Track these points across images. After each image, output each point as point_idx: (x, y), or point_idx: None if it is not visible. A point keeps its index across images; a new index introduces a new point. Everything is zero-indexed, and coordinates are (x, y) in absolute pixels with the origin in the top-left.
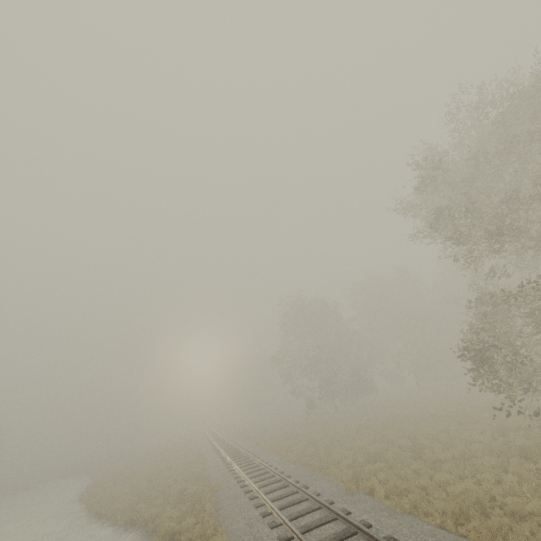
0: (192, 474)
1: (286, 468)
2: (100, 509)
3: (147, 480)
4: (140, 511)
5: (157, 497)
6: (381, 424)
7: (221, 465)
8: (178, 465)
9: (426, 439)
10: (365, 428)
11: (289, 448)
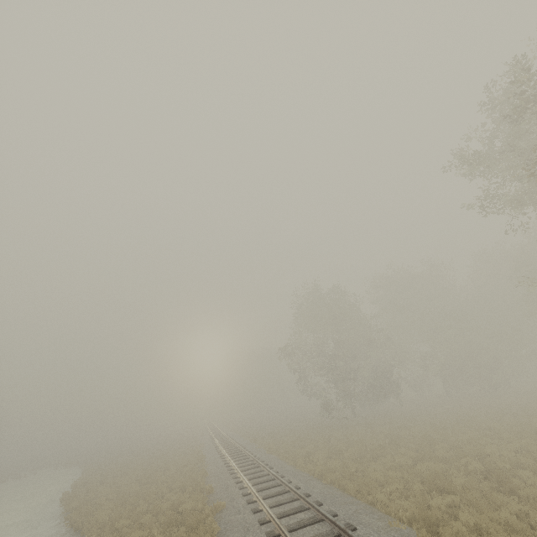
0: (190, 481)
1: (310, 487)
2: (76, 518)
3: (138, 483)
4: (121, 531)
5: (145, 511)
6: (423, 436)
7: (225, 473)
8: (176, 466)
9: (503, 463)
10: (402, 440)
11: (308, 458)
